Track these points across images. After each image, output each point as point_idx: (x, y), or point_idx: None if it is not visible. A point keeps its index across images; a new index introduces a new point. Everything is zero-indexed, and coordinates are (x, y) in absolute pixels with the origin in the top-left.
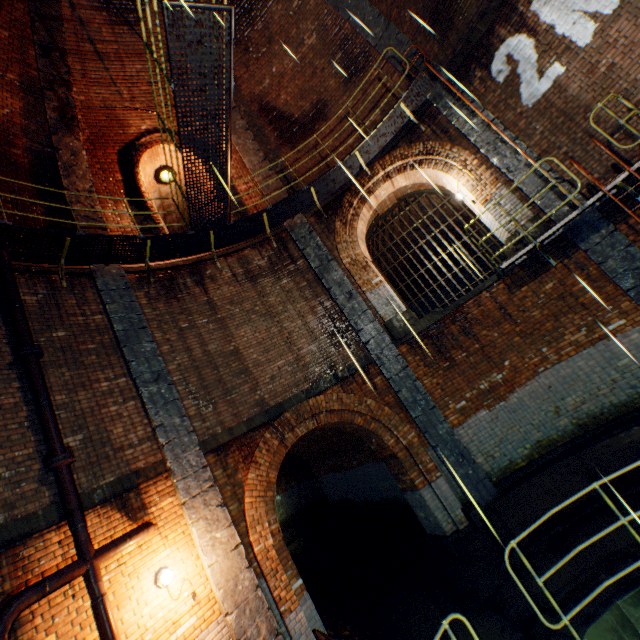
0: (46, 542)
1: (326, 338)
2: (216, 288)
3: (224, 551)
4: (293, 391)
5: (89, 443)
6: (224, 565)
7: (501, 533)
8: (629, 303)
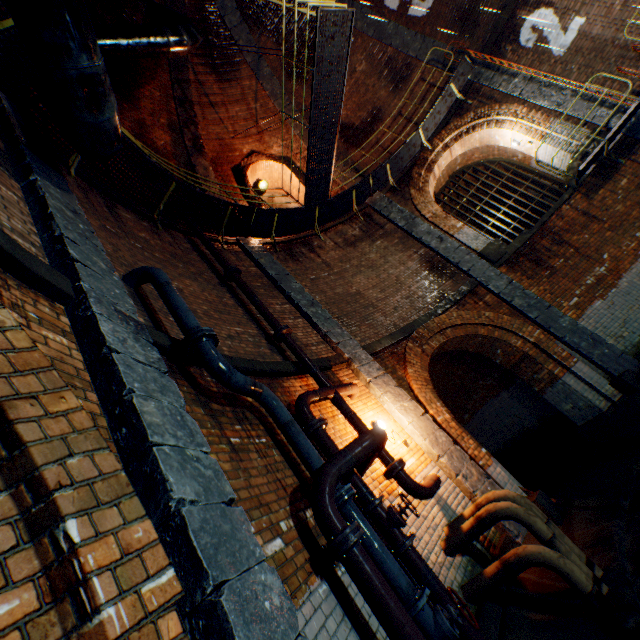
0: (292, 384)
1: (429, 276)
2: (325, 253)
3: (415, 415)
4: (416, 316)
5: None
6: (420, 424)
7: None
8: None
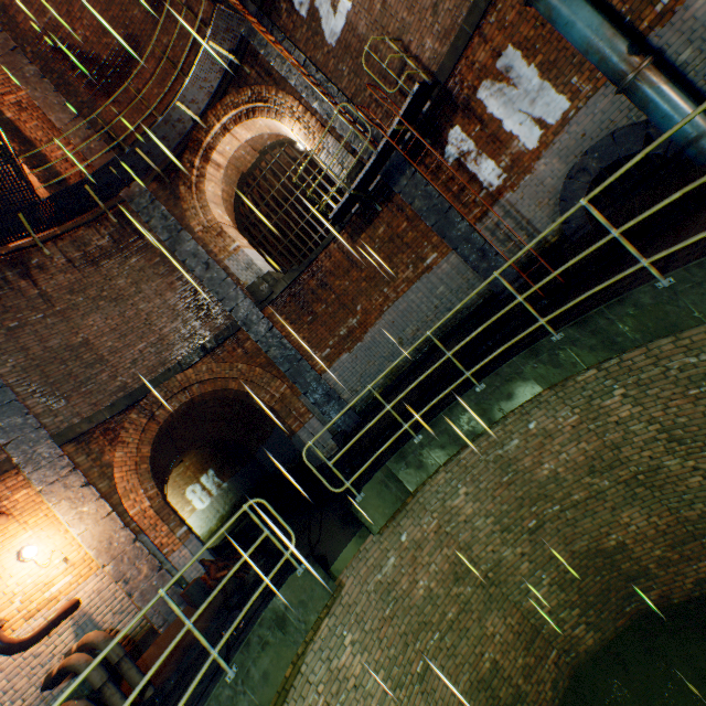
0: None
1: (190, 313)
2: (49, 278)
3: (95, 520)
4: (160, 371)
5: None
6: (96, 531)
7: (356, 448)
8: (437, 238)
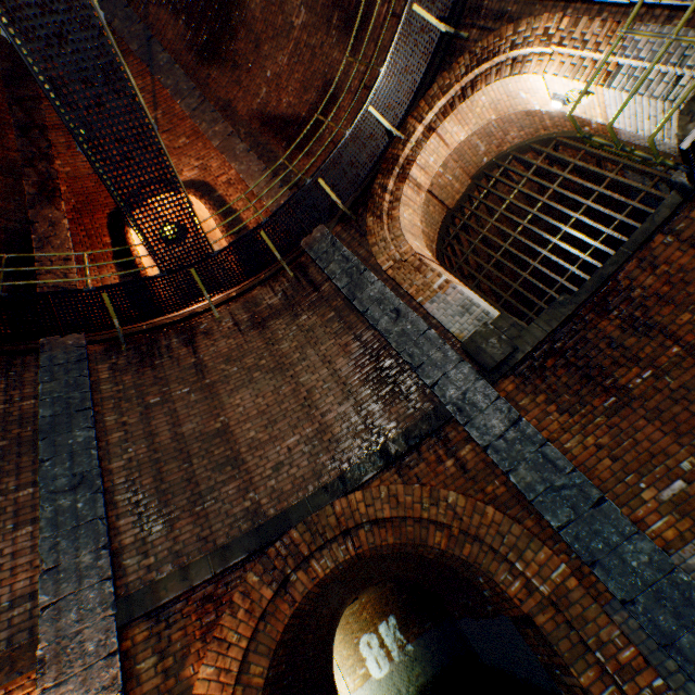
0: None
1: (366, 389)
2: (210, 344)
3: None
4: (311, 488)
5: None
6: None
7: None
8: None
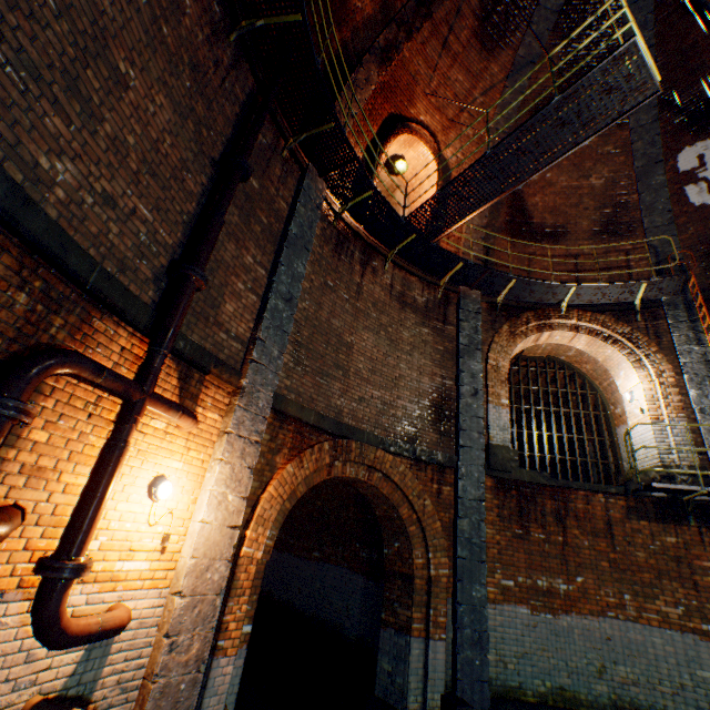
0: (115, 335)
1: (427, 409)
2: (371, 281)
3: (223, 520)
4: (369, 428)
5: (205, 291)
6: (213, 535)
7: None
8: None
